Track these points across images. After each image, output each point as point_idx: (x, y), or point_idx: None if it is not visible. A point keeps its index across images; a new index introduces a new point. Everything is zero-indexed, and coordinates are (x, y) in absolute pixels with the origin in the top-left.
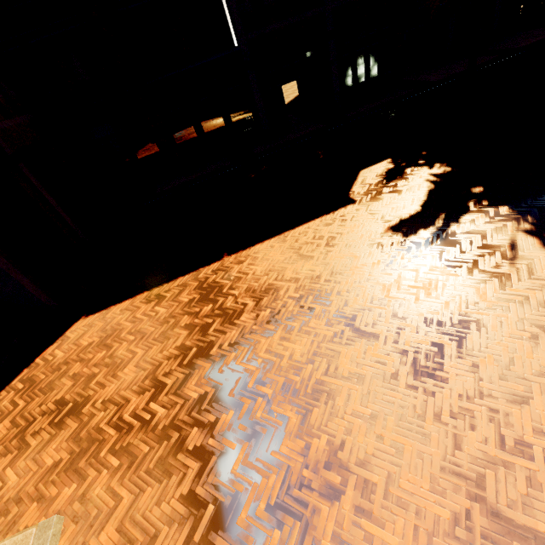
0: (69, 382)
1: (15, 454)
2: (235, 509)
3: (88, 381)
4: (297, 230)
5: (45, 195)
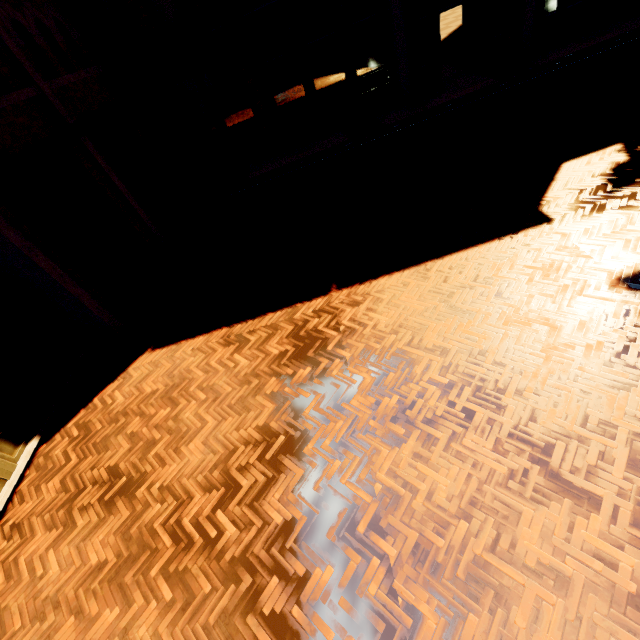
0: (125, 444)
1: (60, 531)
2: None
3: (147, 450)
4: (447, 261)
5: (113, 179)
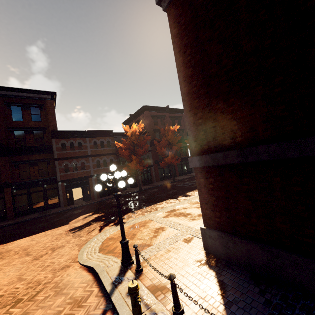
0: None
1: None
2: None
3: None
4: (40, 233)
5: None
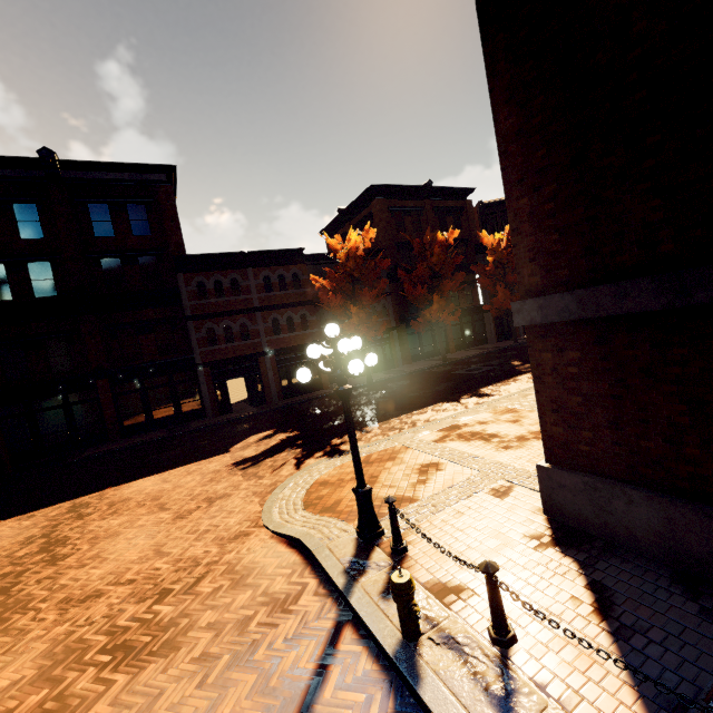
0: None
1: None
2: (14, 586)
3: None
4: (176, 469)
5: None
